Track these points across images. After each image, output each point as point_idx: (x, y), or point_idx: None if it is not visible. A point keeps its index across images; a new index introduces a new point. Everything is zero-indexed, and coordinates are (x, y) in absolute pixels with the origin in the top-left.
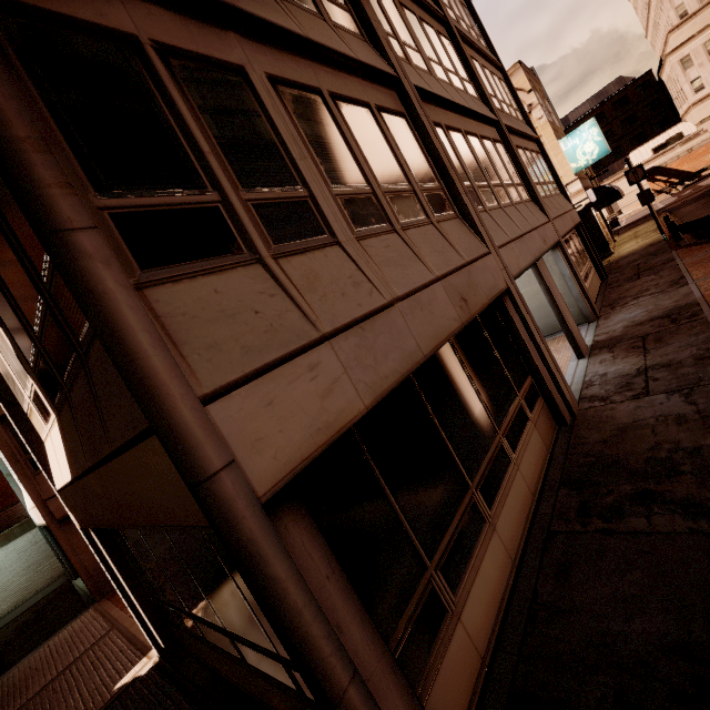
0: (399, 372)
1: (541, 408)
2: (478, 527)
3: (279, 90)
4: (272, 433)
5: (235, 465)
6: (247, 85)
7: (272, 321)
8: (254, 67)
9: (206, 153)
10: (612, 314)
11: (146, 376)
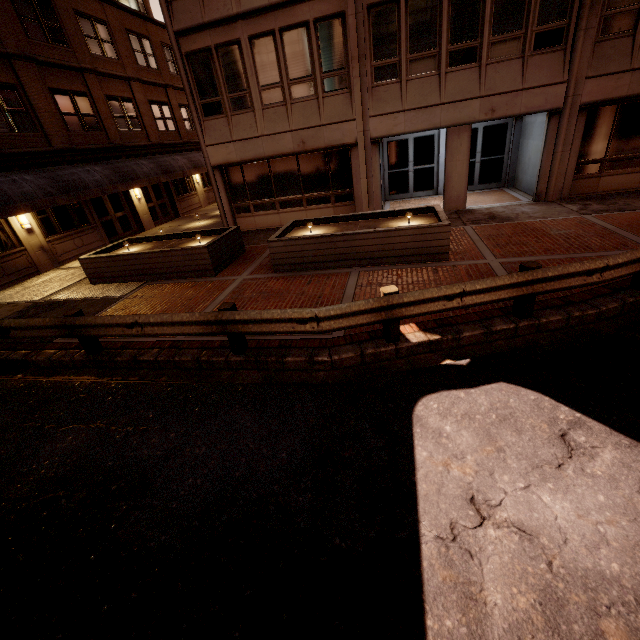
0: (252, 157)
1: (349, 206)
2: (272, 209)
3: (252, 43)
4: (216, 156)
5: (209, 158)
6: (239, 48)
7: (223, 134)
8: (244, 35)
9: (221, 83)
10: (543, 204)
11: (199, 139)
